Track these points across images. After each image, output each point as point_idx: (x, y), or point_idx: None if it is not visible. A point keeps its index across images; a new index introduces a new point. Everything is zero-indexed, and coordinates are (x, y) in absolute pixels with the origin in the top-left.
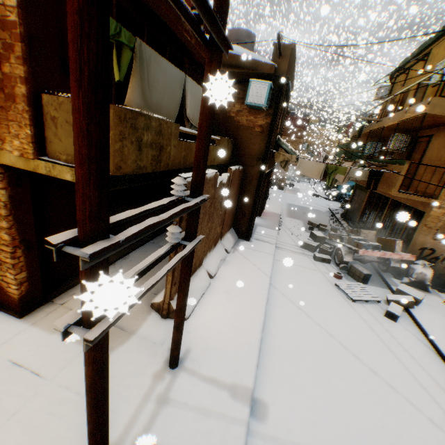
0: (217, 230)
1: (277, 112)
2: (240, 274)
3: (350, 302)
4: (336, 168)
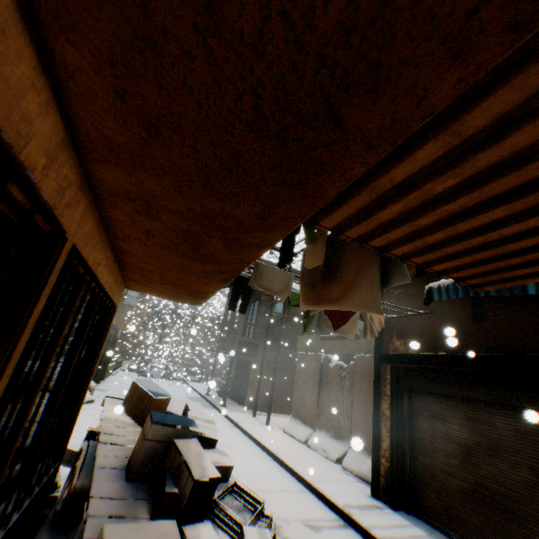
0: (340, 419)
1: None
2: (298, 450)
3: None
4: None
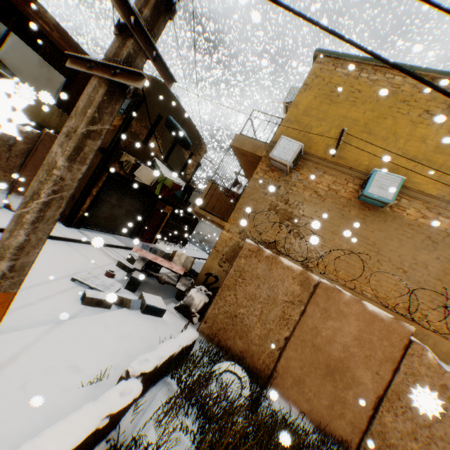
0: None
1: (128, 118)
2: None
3: (67, 279)
4: (165, 179)
